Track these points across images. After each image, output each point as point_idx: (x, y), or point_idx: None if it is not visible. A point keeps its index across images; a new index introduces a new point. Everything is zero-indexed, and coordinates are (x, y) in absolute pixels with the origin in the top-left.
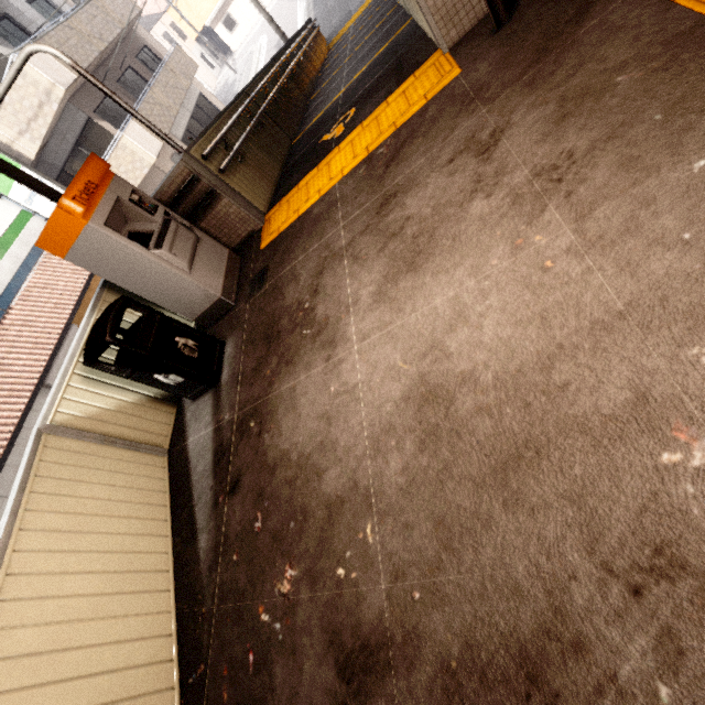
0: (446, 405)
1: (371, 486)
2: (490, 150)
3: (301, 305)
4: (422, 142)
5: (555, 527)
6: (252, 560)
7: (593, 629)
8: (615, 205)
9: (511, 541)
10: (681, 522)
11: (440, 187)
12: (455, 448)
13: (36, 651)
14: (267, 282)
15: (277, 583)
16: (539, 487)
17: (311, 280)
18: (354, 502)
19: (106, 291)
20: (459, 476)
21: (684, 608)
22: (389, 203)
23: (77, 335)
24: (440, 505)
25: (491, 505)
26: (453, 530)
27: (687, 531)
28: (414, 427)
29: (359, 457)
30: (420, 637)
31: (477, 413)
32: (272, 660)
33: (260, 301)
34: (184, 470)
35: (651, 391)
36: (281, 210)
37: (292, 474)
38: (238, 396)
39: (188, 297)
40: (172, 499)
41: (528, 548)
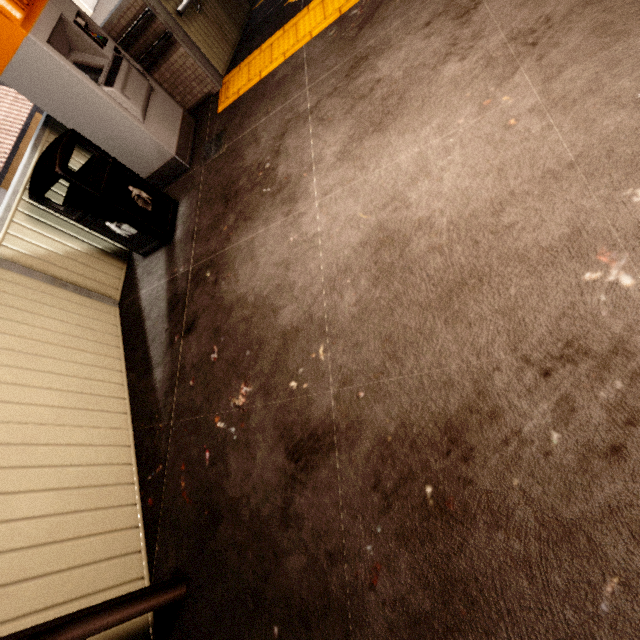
0: (402, 247)
1: (326, 317)
2: (470, 13)
3: (261, 166)
4: (399, 4)
5: (487, 334)
6: (209, 383)
7: (507, 402)
8: (582, 68)
9: (448, 348)
10: (591, 322)
11: (414, 50)
12: (406, 281)
13: (3, 442)
14: (224, 145)
15: (232, 398)
16: (477, 306)
17: (272, 141)
18: (308, 331)
19: (48, 131)
20: (408, 303)
21: (581, 381)
22: (360, 65)
23: (18, 172)
24: (388, 326)
25: (434, 322)
26: (398, 344)
27: (595, 328)
28: (370, 267)
29: (315, 295)
30: (362, 423)
31: (430, 252)
32: (227, 454)
33: (217, 163)
34: (137, 318)
35: (585, 226)
36: (241, 73)
37: (249, 313)
38: (193, 250)
39: (141, 151)
40: (125, 343)
41: (462, 351)
